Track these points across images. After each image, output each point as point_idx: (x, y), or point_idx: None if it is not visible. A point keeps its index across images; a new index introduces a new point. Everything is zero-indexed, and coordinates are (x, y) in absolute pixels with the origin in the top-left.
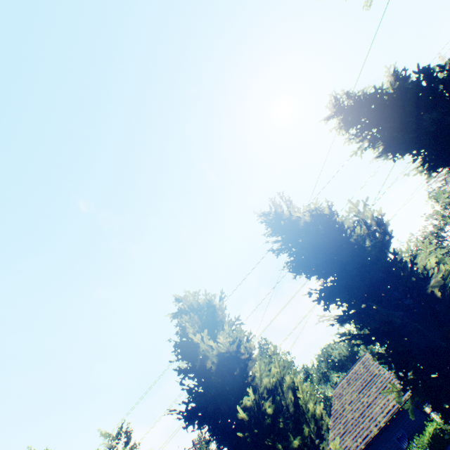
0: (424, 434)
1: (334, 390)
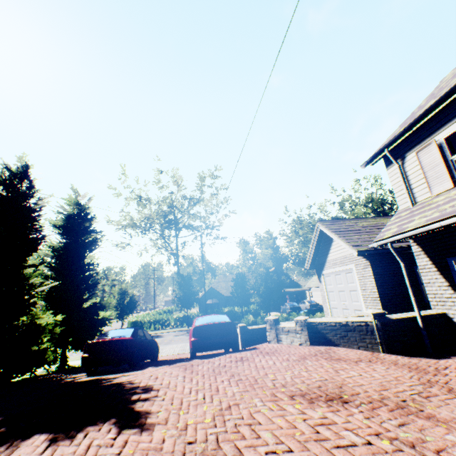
0: None
1: None
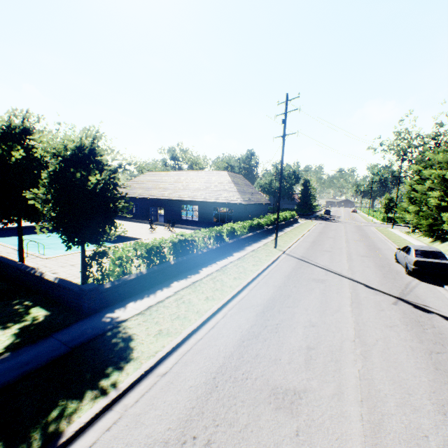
0: (281, 215)
1: (227, 172)
